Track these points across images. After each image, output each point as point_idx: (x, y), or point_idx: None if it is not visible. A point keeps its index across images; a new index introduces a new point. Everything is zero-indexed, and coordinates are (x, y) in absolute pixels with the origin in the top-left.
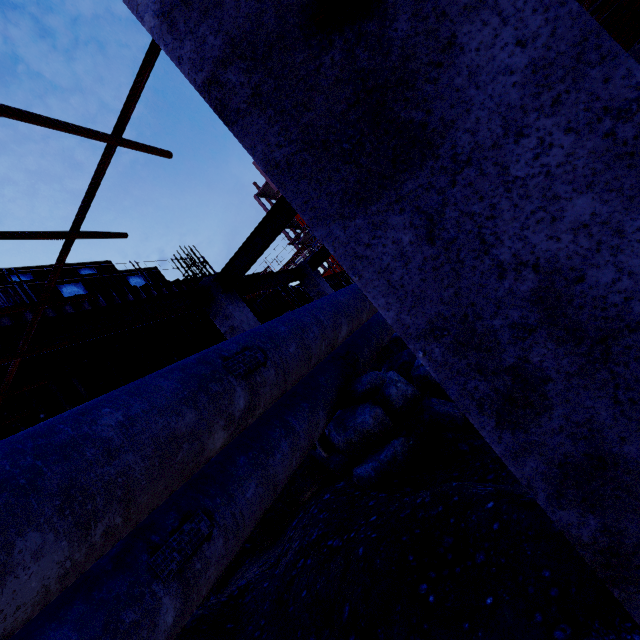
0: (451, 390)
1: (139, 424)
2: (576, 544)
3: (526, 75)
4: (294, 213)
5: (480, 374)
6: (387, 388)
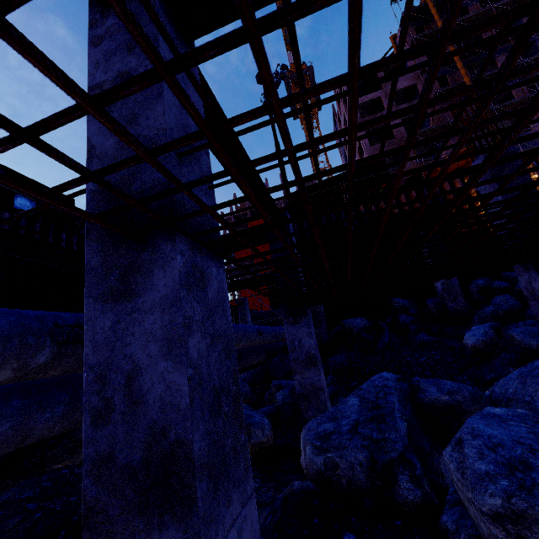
0: (85, 397)
1: None
2: (83, 500)
3: (162, 296)
4: None
5: (98, 395)
6: None
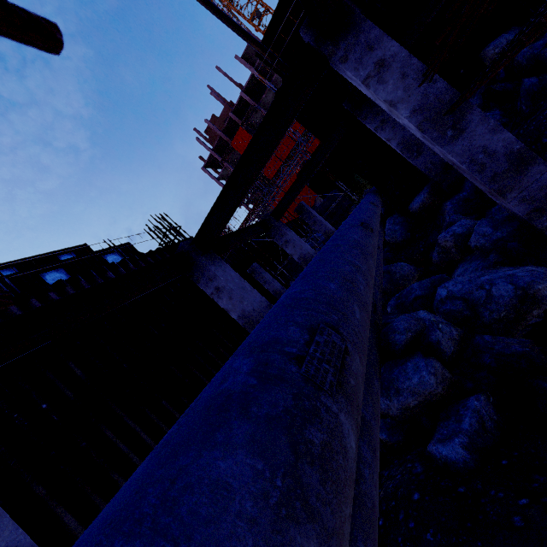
0: None
1: None
2: None
3: None
4: (265, 159)
5: None
6: (432, 333)
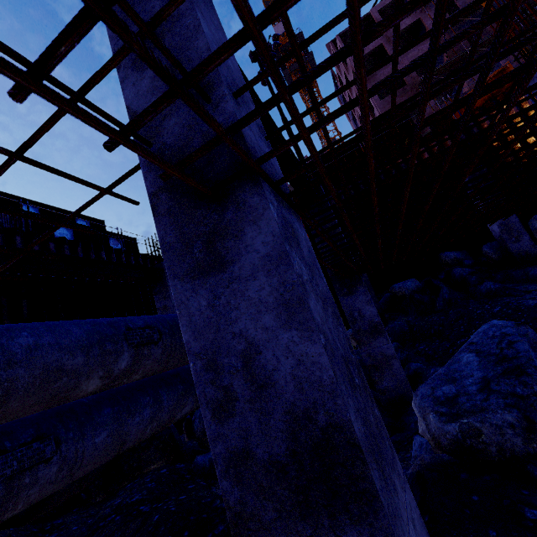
0: (198, 389)
1: (41, 351)
2: (226, 506)
3: (262, 256)
4: None
5: (212, 385)
6: None
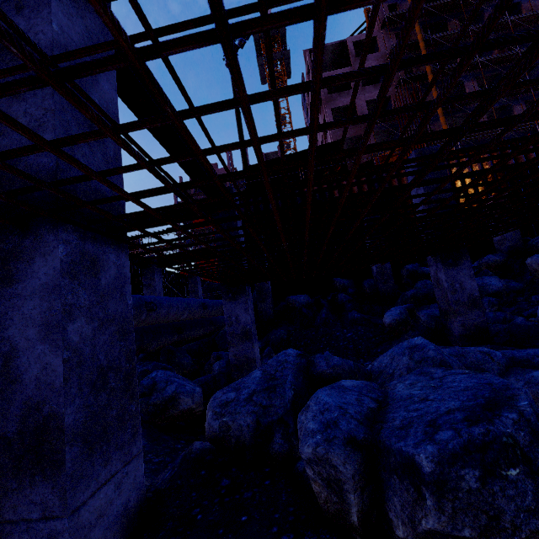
0: None
1: None
2: None
3: (42, 284)
4: (150, 226)
5: None
6: None
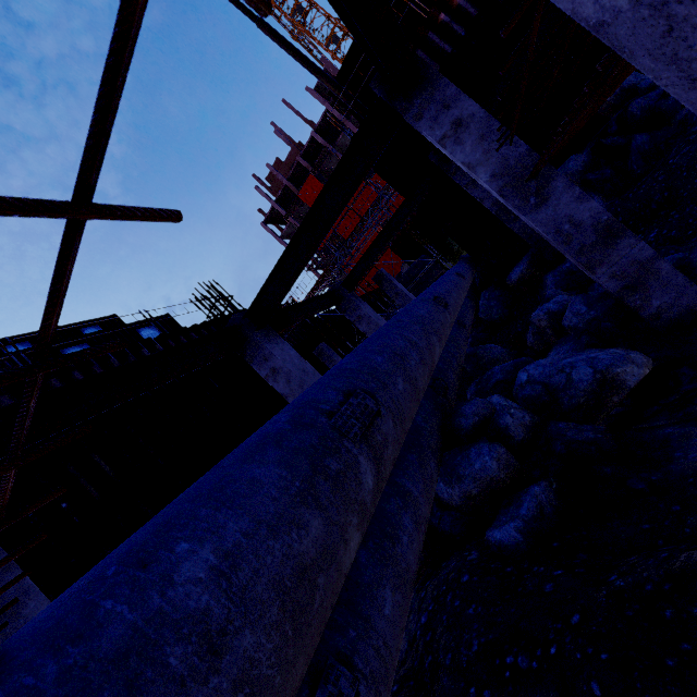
0: None
1: (245, 563)
2: None
3: None
4: (332, 222)
5: None
6: (501, 418)
